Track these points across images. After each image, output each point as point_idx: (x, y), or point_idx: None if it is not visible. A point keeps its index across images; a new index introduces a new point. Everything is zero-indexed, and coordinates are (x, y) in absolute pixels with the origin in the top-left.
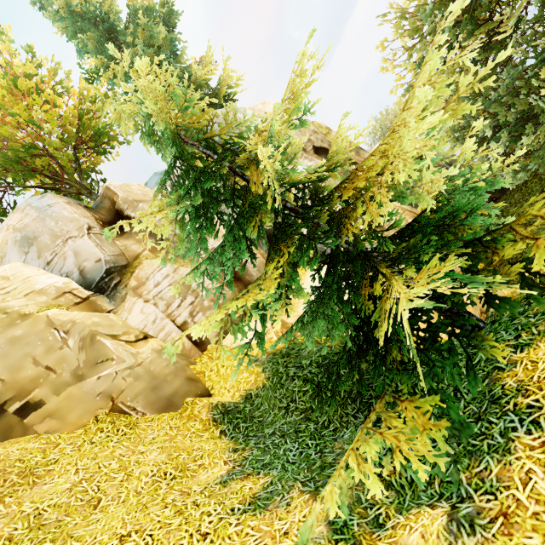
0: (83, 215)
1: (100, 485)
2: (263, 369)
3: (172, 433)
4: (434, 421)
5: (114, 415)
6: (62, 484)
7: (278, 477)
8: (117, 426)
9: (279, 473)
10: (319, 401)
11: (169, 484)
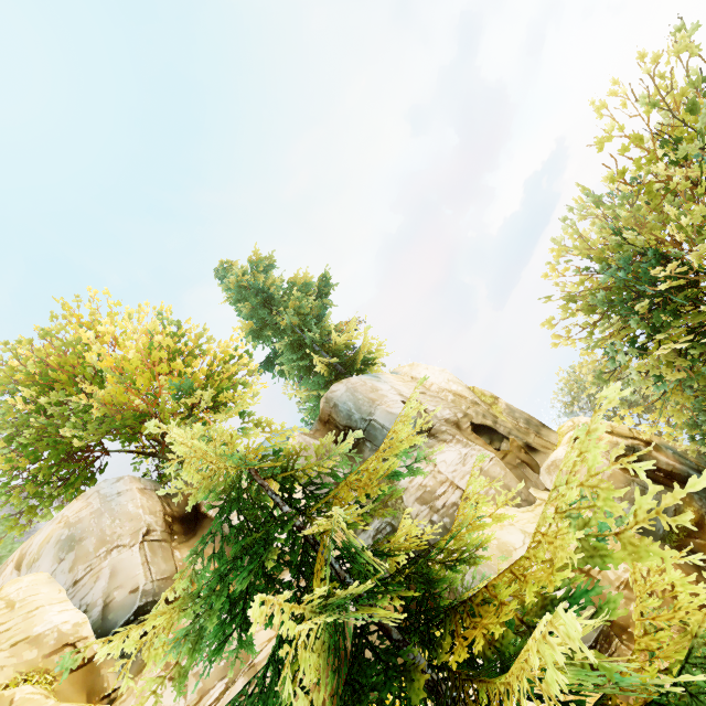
0: (151, 508)
1: None
2: None
3: None
4: None
5: None
6: None
7: None
8: None
9: None
10: None
11: None
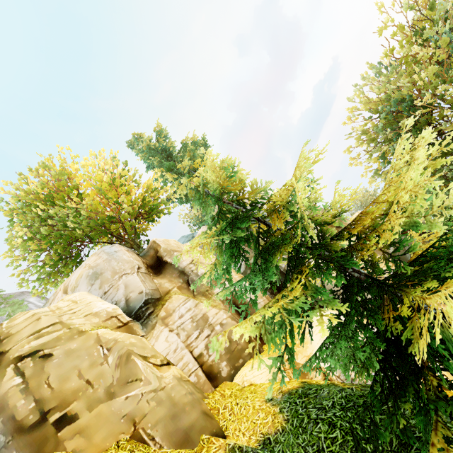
0: (136, 258)
1: None
2: (280, 408)
3: None
4: None
5: (134, 442)
6: None
7: None
8: None
9: None
10: (353, 452)
11: None
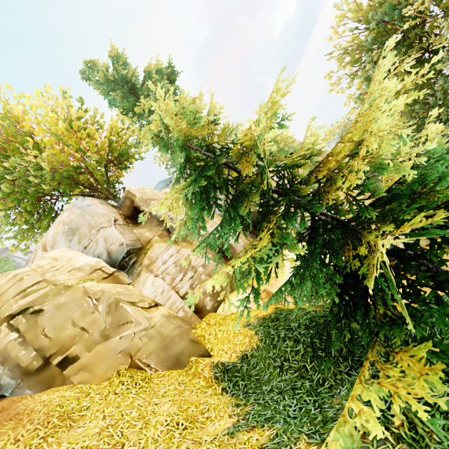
0: (111, 211)
1: (123, 431)
2: (256, 332)
3: (180, 388)
4: None
5: (132, 370)
6: (92, 428)
7: (282, 429)
8: (135, 380)
9: (283, 426)
10: (312, 359)
11: (182, 434)
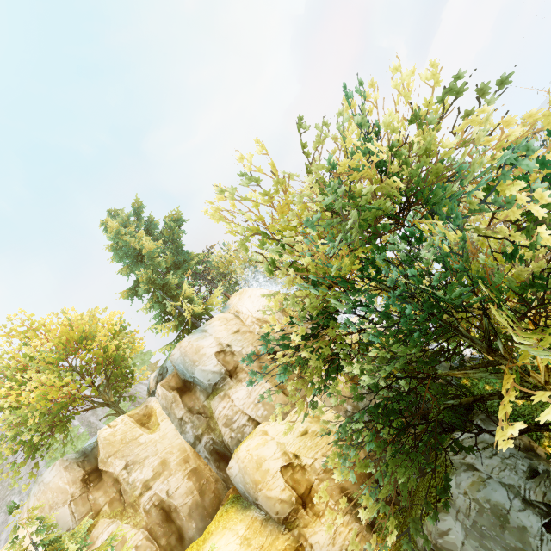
0: (72, 479)
1: None
2: None
3: None
4: None
5: None
6: None
7: None
8: None
9: None
10: None
11: None
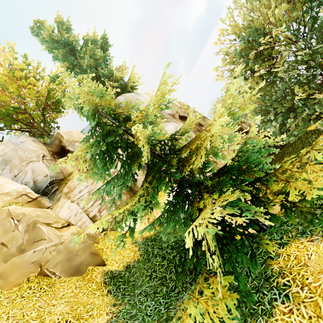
0: (41, 148)
1: None
2: (139, 248)
3: (76, 291)
4: (232, 291)
5: (40, 277)
6: None
7: None
8: (41, 285)
9: (139, 322)
10: (170, 272)
11: None
